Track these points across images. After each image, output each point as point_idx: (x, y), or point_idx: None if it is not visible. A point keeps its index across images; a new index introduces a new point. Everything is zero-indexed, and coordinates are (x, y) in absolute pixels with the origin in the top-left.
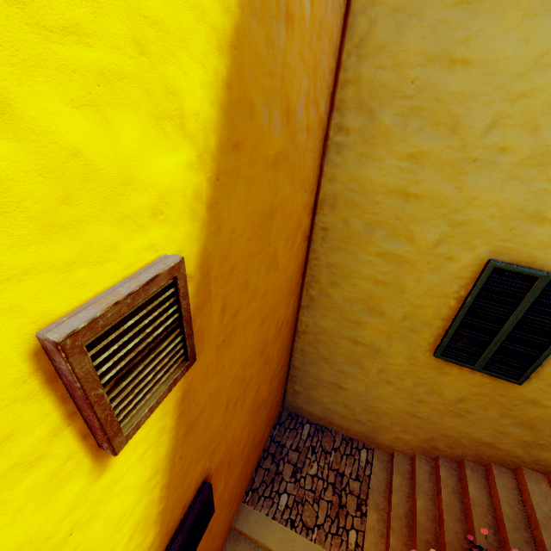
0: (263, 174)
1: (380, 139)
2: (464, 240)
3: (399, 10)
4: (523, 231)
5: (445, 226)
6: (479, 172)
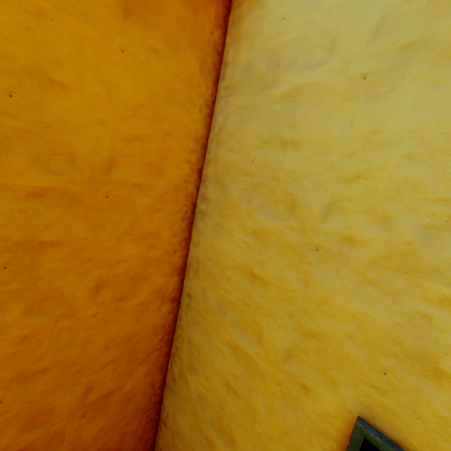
0: (4, 199)
1: (230, 210)
2: (320, 364)
3: (242, 108)
4: (407, 383)
5: (294, 332)
6: (324, 264)
